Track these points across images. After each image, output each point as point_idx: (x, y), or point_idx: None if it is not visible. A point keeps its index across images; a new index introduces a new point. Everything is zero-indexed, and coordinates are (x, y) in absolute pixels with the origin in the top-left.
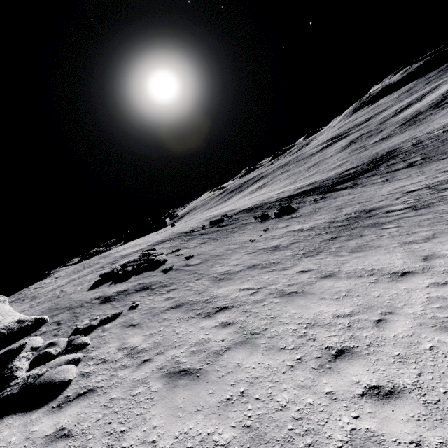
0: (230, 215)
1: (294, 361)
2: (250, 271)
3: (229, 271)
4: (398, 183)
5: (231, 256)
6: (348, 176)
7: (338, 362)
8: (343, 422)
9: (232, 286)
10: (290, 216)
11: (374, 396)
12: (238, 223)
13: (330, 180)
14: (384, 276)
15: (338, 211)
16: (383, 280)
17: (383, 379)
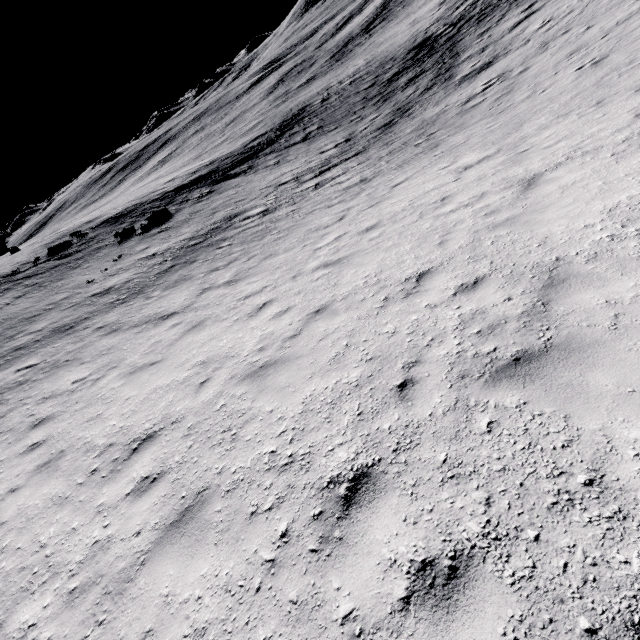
0: (84, 232)
1: None
2: (49, 339)
3: (25, 344)
4: (283, 168)
5: (47, 315)
6: (250, 151)
7: (32, 431)
8: None
9: (12, 368)
10: (159, 230)
11: (28, 451)
12: (89, 249)
13: (231, 159)
14: (153, 322)
15: (210, 217)
16: (148, 327)
17: (46, 435)
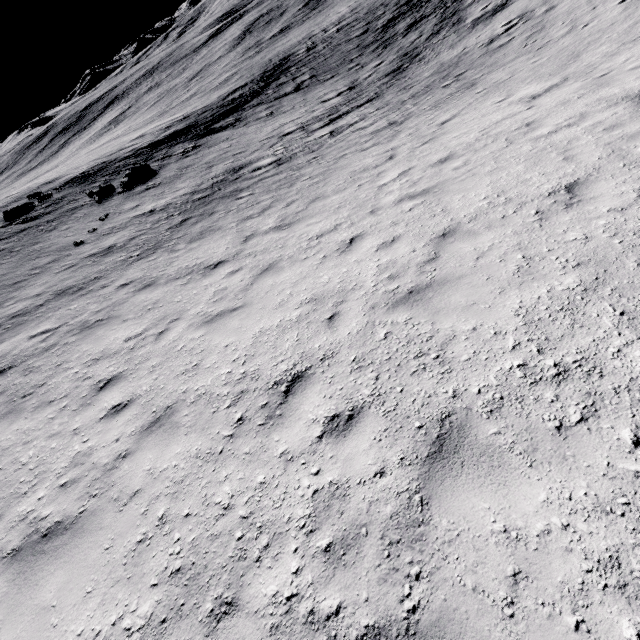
0: (46, 193)
1: (58, 411)
2: (56, 302)
3: (24, 310)
4: (280, 119)
5: (36, 280)
6: (232, 103)
7: (100, 394)
8: (73, 451)
9: (21, 335)
10: (146, 187)
11: (112, 414)
12: (60, 210)
13: (210, 112)
14: (199, 273)
15: (207, 171)
16: (195, 278)
17: (128, 395)
